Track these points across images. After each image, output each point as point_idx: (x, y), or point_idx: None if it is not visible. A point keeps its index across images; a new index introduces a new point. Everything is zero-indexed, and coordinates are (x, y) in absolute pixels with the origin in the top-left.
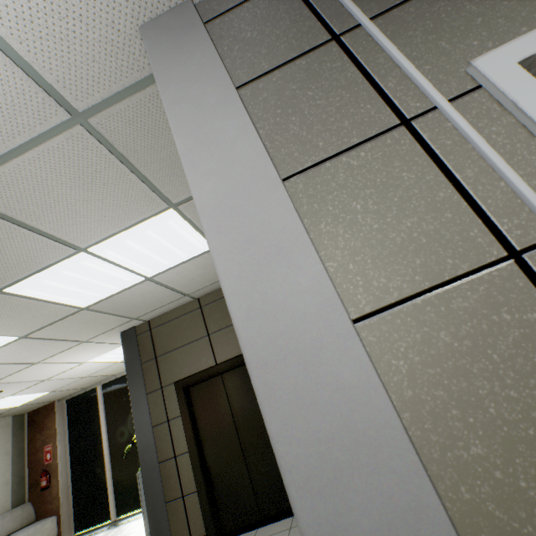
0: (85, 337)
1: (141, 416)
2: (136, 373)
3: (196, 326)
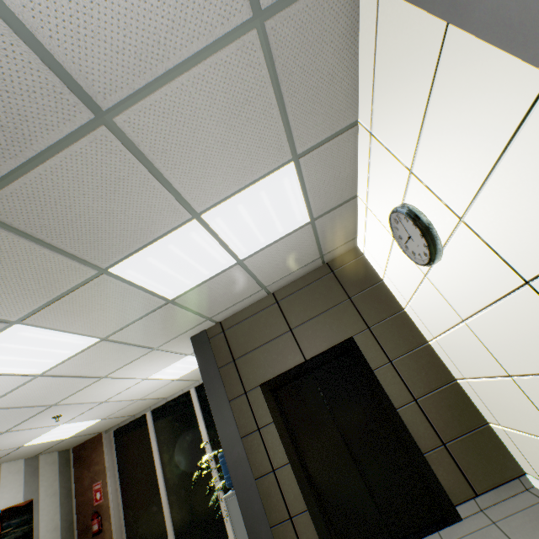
0: (157, 342)
1: (227, 427)
2: (214, 379)
3: (275, 322)
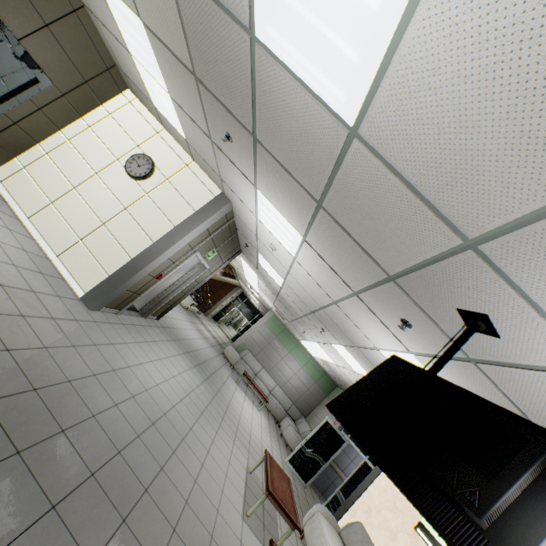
0: None
1: None
2: None
3: (53, 7)
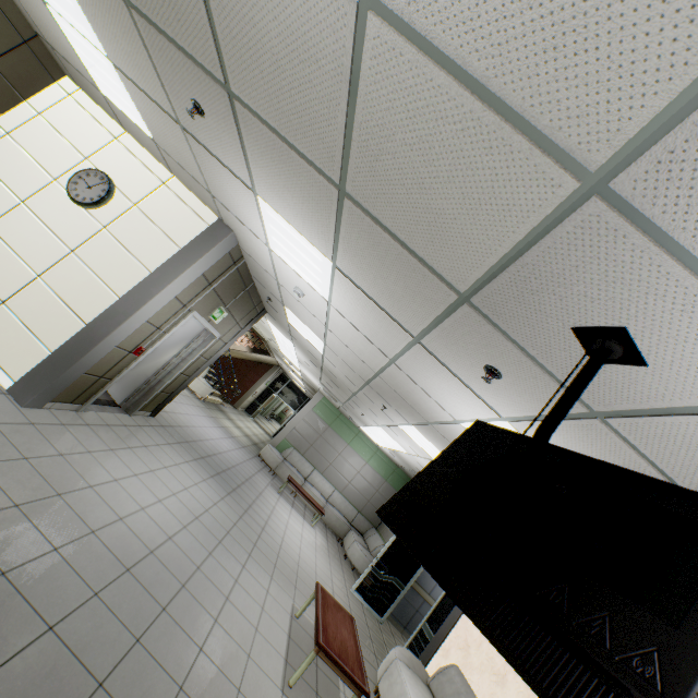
0: None
1: None
2: None
3: None
